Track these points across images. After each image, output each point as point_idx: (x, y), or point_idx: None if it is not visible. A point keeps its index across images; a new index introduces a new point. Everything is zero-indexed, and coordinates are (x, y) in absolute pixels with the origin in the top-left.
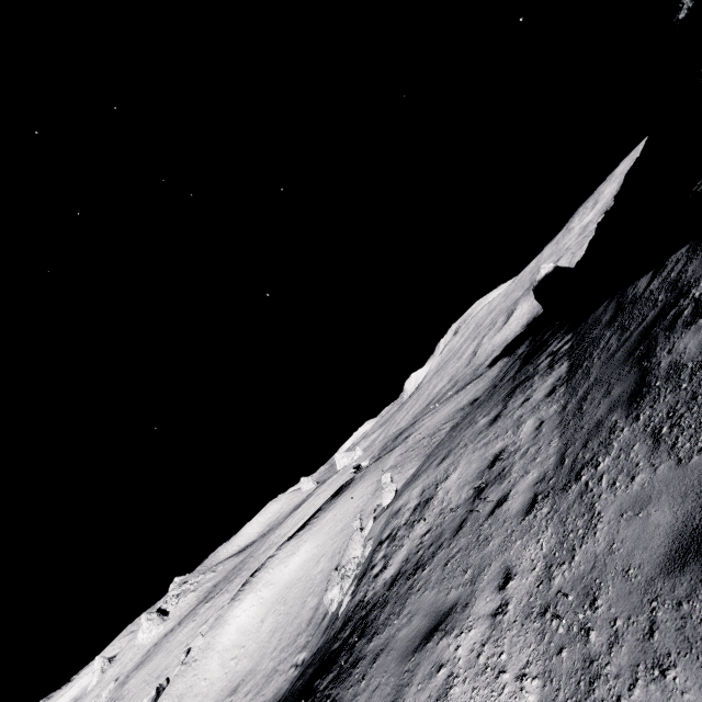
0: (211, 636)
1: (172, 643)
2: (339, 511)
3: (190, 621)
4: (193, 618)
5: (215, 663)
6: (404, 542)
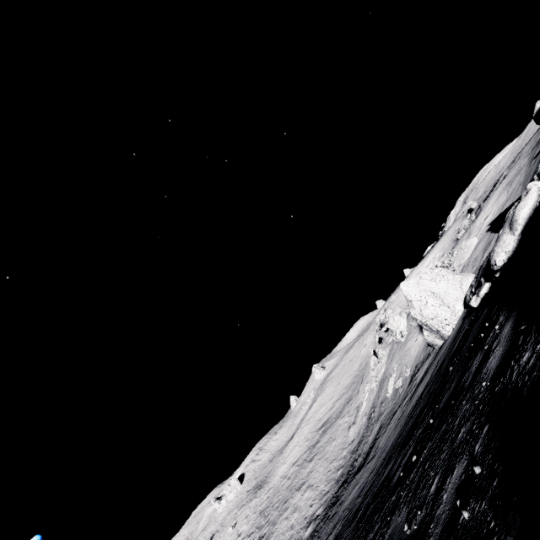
0: (398, 294)
1: (346, 357)
2: (443, 239)
3: (350, 350)
4: (351, 349)
5: None
6: (490, 194)
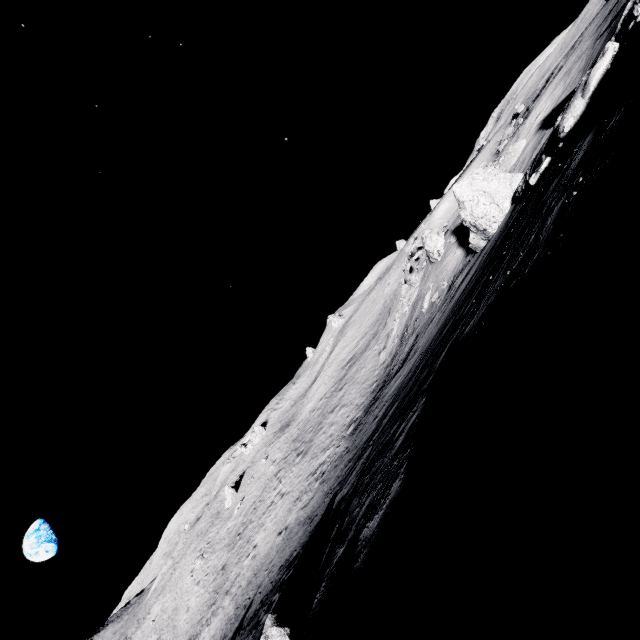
0: (428, 222)
1: (367, 300)
2: (481, 155)
3: (371, 293)
4: (372, 291)
5: (438, 221)
6: (541, 92)
